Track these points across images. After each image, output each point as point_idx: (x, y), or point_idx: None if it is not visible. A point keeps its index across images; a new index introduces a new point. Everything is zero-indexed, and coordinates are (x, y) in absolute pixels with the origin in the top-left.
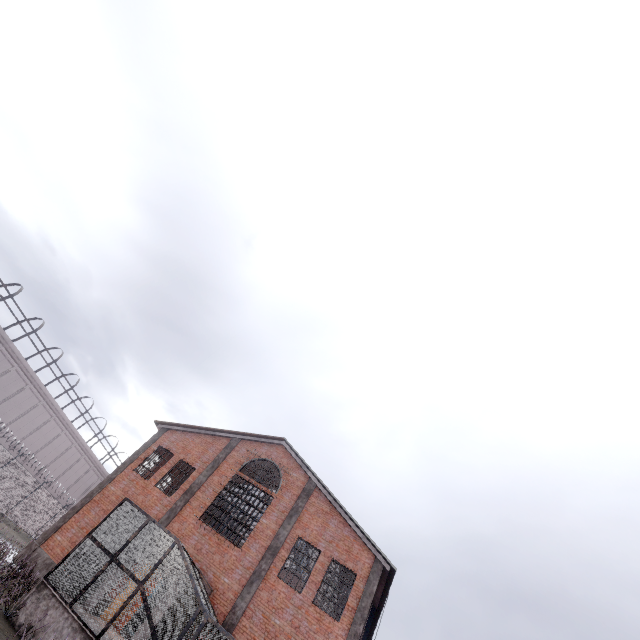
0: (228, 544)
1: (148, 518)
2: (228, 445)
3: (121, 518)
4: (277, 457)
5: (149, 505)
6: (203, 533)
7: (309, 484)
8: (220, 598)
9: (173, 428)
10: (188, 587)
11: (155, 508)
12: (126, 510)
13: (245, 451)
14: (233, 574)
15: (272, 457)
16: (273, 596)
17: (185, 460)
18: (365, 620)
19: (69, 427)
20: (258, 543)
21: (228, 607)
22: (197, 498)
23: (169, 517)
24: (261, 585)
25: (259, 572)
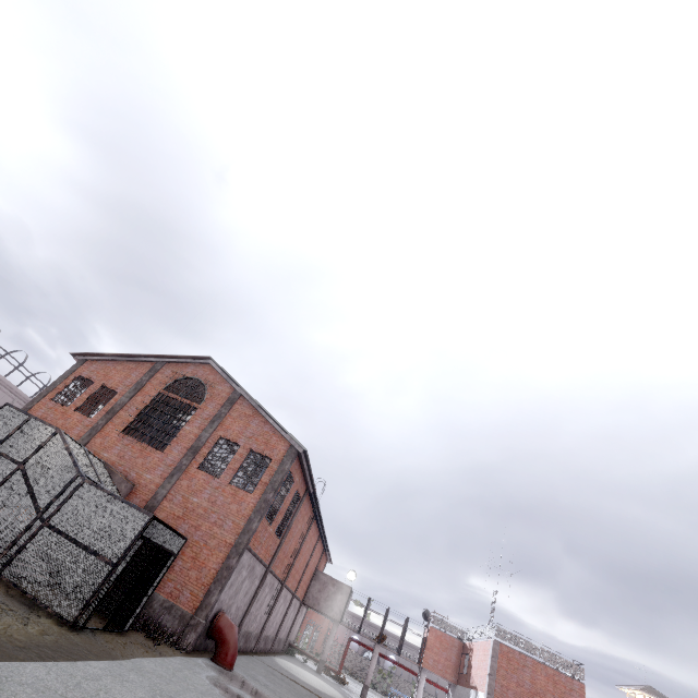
0: (151, 449)
1: (29, 416)
2: (152, 369)
3: (2, 419)
4: (203, 375)
5: (70, 427)
6: (126, 444)
7: (234, 394)
8: (143, 490)
9: (92, 358)
10: (68, 462)
11: (76, 429)
12: (7, 413)
13: (170, 372)
14: (155, 471)
15: (198, 375)
16: (193, 483)
17: (107, 386)
18: (275, 490)
19: (3, 382)
20: (180, 446)
21: (150, 495)
22: (120, 416)
23: (91, 434)
24: (182, 476)
25: (180, 467)
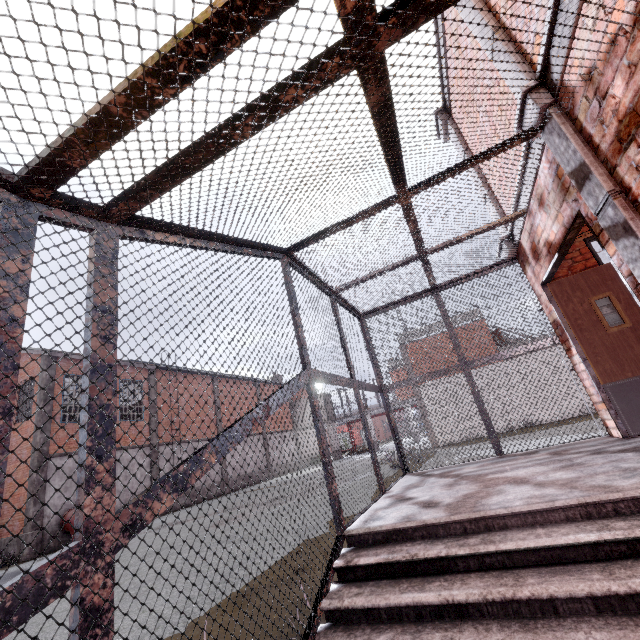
0: None
1: None
2: None
3: None
4: None
5: None
6: None
7: None
8: None
9: None
10: None
11: None
12: None
13: None
14: None
15: None
16: None
17: None
18: (44, 399)
19: None
20: None
21: None
22: None
23: None
24: None
25: None
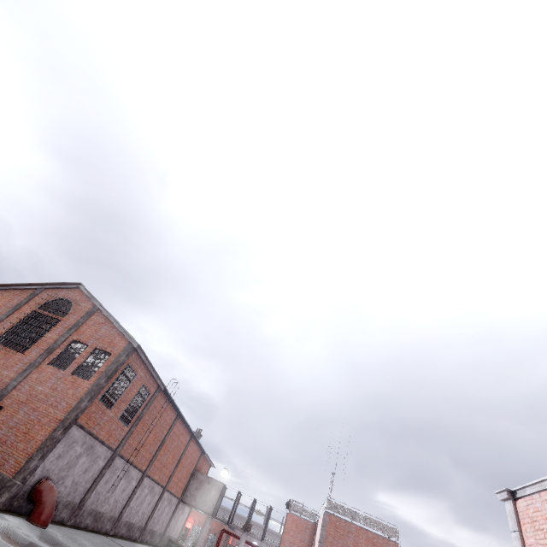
0: (14, 352)
1: None
2: (32, 294)
3: None
4: (73, 296)
5: None
6: None
7: (93, 308)
8: None
9: None
10: None
11: None
12: None
13: (46, 296)
14: (13, 369)
15: (68, 296)
16: (42, 375)
17: None
18: (108, 376)
19: None
20: (39, 348)
21: (3, 387)
22: None
23: None
24: (34, 371)
25: (34, 364)
